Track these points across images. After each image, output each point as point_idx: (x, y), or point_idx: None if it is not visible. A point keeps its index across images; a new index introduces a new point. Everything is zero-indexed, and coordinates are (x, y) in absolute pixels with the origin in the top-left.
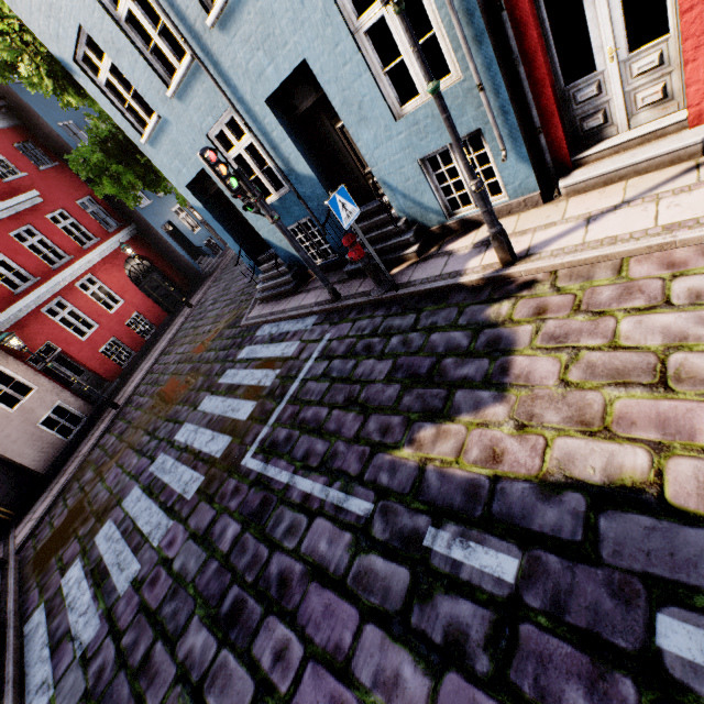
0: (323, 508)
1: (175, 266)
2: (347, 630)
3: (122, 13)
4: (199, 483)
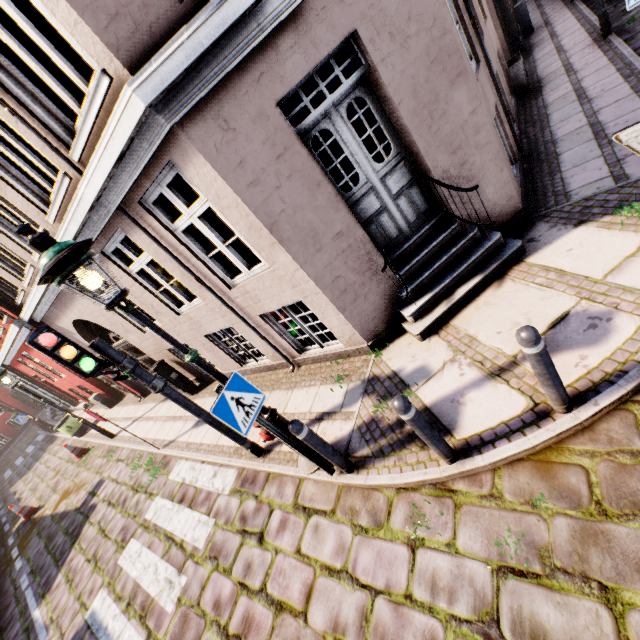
0: None
1: None
2: None
3: None
4: None
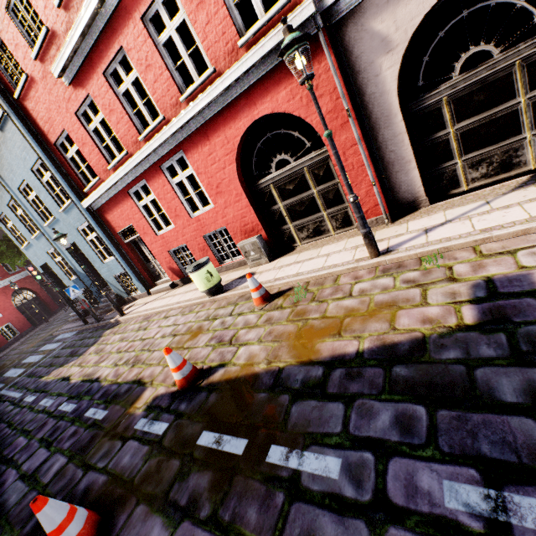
0: (10, 399)
1: (50, 295)
2: None
3: (19, 213)
4: None
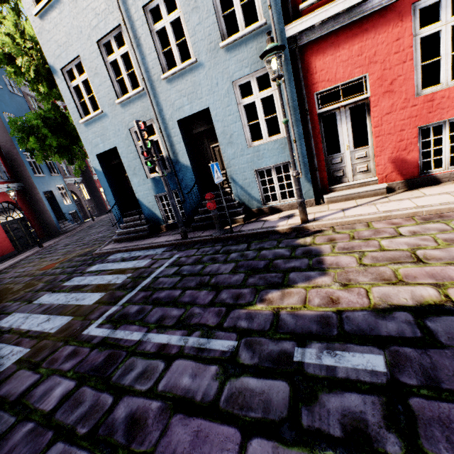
0: (183, 351)
1: (39, 219)
2: (227, 452)
3: (110, 59)
4: (21, 354)
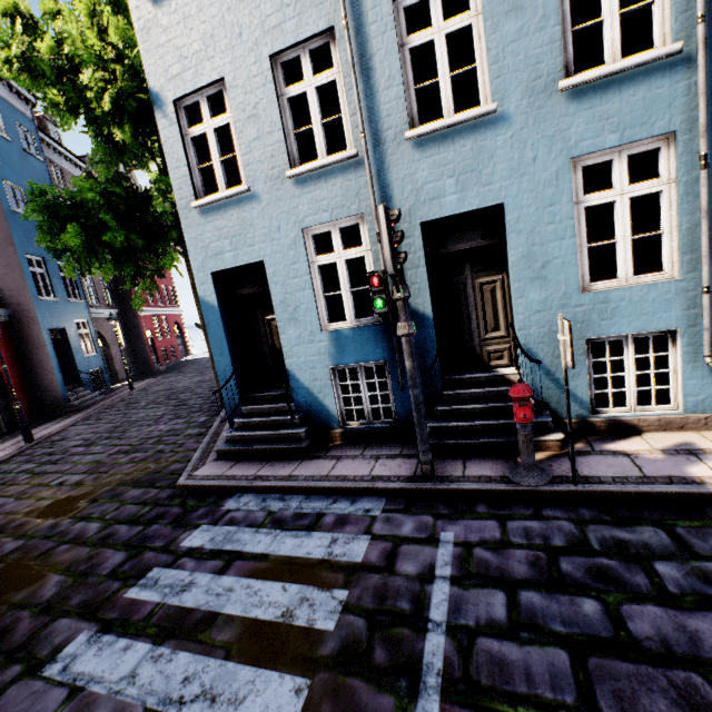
0: None
1: (30, 381)
2: None
3: (291, 92)
4: None
